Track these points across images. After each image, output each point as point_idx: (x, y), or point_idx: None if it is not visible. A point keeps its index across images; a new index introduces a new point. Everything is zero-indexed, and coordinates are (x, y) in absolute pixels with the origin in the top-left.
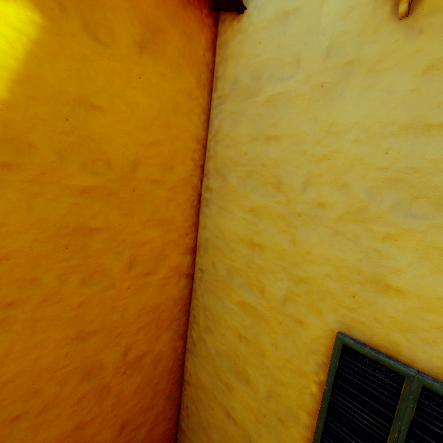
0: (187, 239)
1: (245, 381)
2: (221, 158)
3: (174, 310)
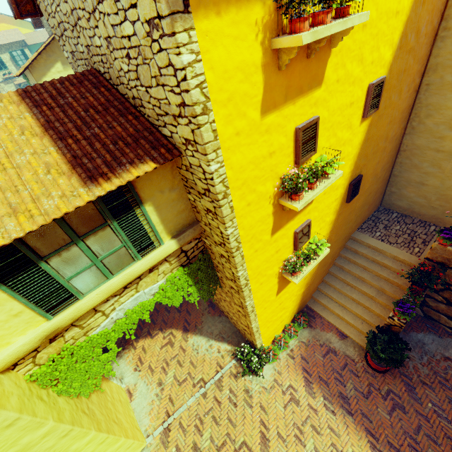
0: (422, 68)
1: None
2: None
3: (407, 112)
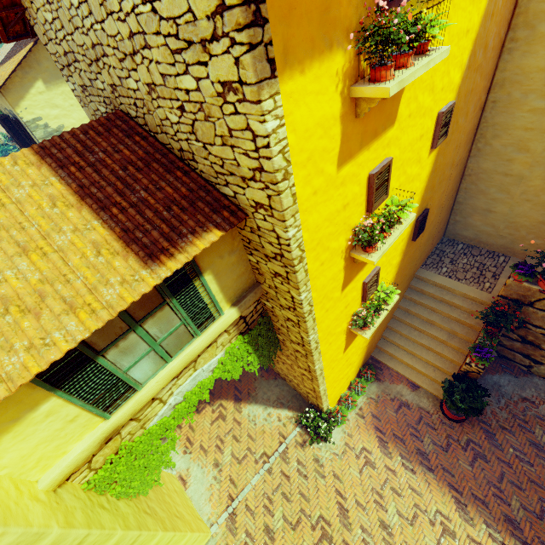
0: (488, 84)
1: (525, 152)
2: (533, 12)
3: (472, 133)
